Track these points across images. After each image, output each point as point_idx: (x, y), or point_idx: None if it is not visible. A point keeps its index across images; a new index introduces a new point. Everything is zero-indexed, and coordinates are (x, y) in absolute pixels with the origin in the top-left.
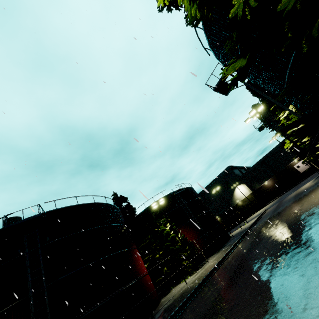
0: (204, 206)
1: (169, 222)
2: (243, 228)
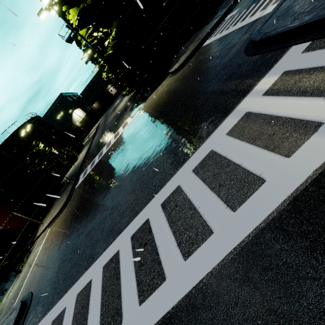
0: (58, 129)
1: (44, 141)
2: (90, 137)
